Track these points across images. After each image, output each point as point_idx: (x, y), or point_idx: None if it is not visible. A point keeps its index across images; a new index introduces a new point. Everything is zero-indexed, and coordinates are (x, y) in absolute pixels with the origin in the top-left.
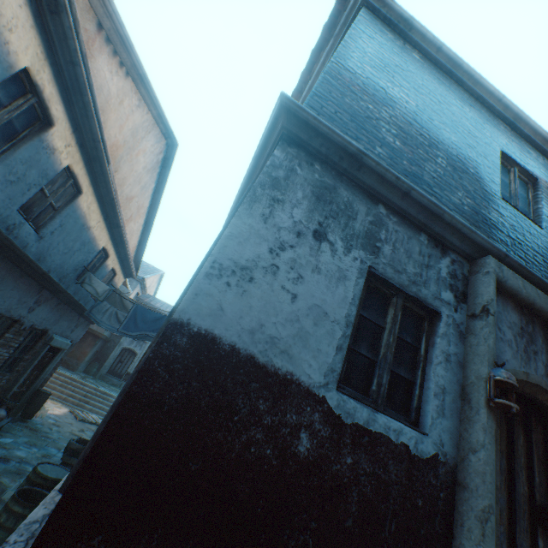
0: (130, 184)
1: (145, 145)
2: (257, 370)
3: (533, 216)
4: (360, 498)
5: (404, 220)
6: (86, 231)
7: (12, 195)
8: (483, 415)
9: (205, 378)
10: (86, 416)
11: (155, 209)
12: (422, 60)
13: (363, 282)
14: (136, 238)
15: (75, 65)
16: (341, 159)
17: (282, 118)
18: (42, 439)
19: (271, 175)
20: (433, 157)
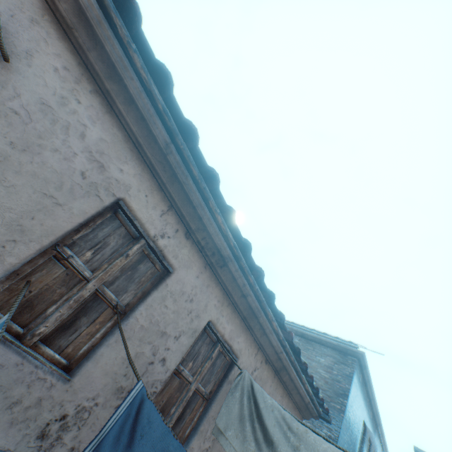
0: None
1: None
2: None
3: (359, 450)
4: None
5: None
6: None
7: None
8: None
9: None
10: None
11: None
12: (361, 379)
13: None
14: None
15: None
16: None
17: None
18: None
19: None
20: (350, 450)
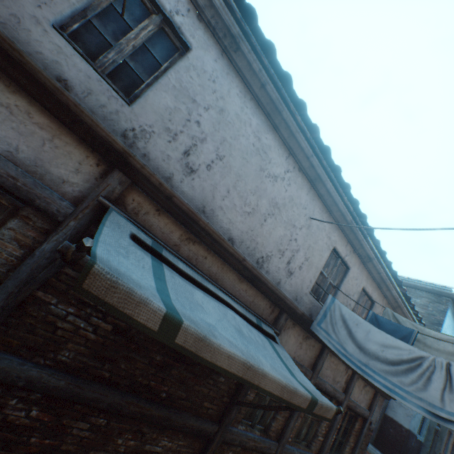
0: None
1: None
2: (411, 433)
3: None
4: (414, 449)
5: None
6: None
7: None
8: (432, 435)
9: (408, 437)
10: None
11: None
12: None
13: None
14: None
15: None
16: None
17: None
18: None
19: None
20: None
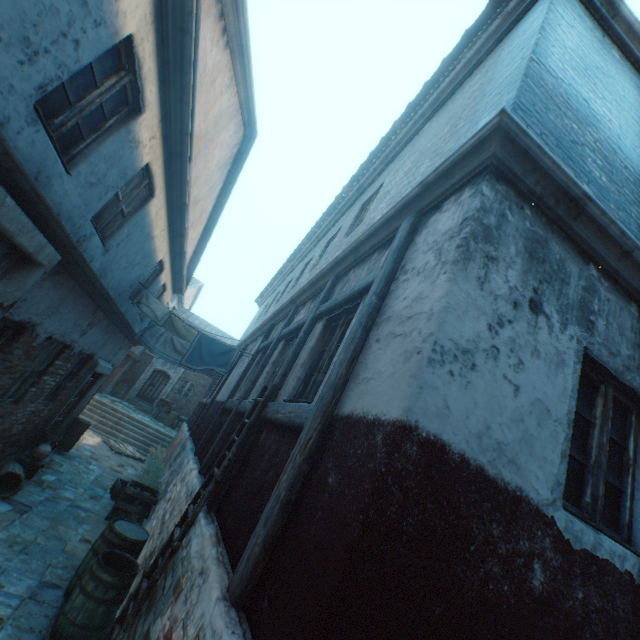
0: (200, 184)
1: (223, 136)
2: (487, 485)
3: None
4: (592, 639)
5: (614, 285)
6: (149, 242)
7: (89, 201)
8: None
9: (439, 498)
10: (121, 448)
11: (217, 214)
12: (621, 60)
13: (579, 368)
14: (192, 248)
15: (185, 33)
16: (556, 203)
17: (495, 143)
18: (85, 477)
19: (482, 222)
20: (638, 198)
